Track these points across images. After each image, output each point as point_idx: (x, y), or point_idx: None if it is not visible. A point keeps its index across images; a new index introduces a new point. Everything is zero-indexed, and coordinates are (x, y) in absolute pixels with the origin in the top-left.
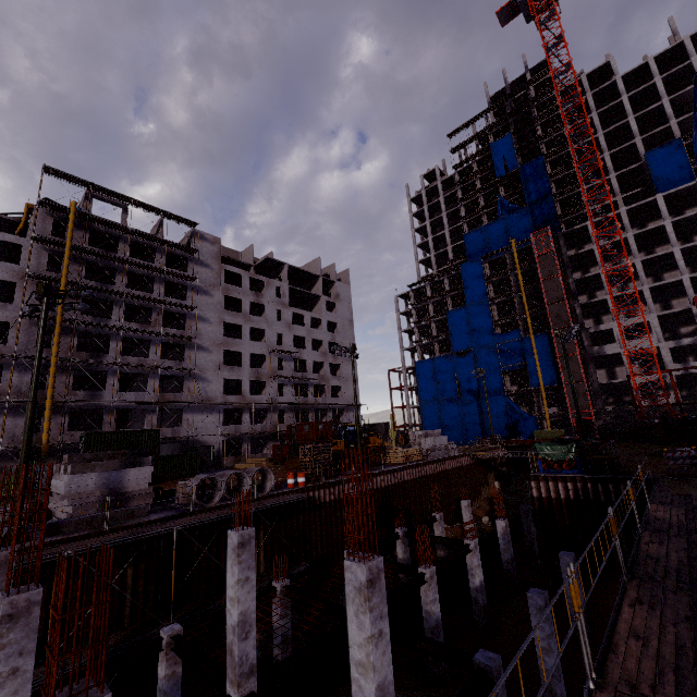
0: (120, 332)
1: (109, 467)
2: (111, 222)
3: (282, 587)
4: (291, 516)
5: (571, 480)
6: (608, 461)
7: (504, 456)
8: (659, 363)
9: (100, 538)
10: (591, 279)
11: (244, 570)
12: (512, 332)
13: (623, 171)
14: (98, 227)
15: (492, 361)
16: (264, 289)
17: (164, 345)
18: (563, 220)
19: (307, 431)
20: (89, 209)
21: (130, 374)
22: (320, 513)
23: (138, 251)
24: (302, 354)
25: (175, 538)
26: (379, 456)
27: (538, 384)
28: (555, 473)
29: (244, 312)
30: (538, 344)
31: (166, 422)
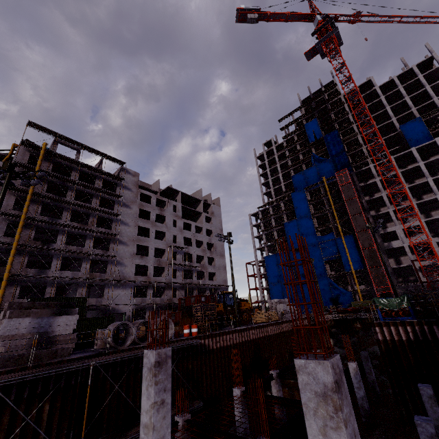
0: (66, 229)
1: (42, 315)
2: (68, 157)
3: (184, 421)
4: (187, 360)
5: (409, 324)
6: (435, 307)
7: (332, 320)
8: (429, 253)
9: (22, 372)
10: (376, 200)
11: (160, 391)
12: (328, 235)
13: (387, 137)
14: (59, 160)
15: (317, 254)
16: (165, 206)
17: (96, 240)
18: (353, 166)
19: (193, 302)
20: (55, 149)
21: (69, 259)
22: (209, 358)
23: (84, 178)
24: (189, 250)
25: (91, 373)
26: (249, 316)
27: (350, 269)
28: (393, 320)
29: (152, 220)
30: (347, 242)
31: (92, 295)
